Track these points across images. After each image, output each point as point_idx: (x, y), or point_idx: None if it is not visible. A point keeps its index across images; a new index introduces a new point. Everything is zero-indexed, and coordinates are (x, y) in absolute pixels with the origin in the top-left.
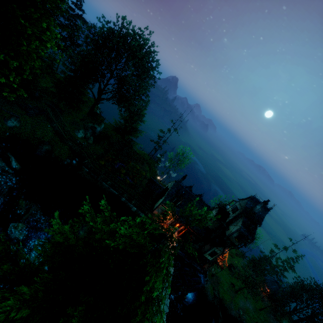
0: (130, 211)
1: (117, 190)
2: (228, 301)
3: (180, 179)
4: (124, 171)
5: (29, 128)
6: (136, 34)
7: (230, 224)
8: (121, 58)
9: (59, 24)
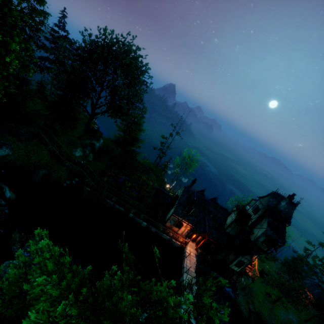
0: (140, 227)
1: (123, 205)
2: (266, 314)
3: (190, 185)
4: (129, 184)
5: (23, 154)
6: (120, 41)
7: (254, 227)
8: (109, 69)
9: (41, 46)
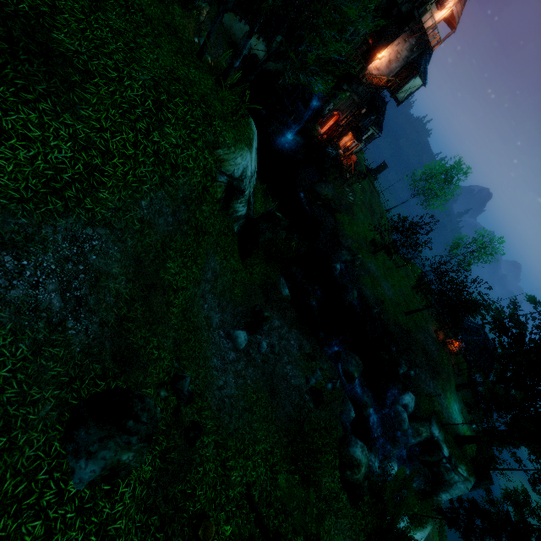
0: None
1: None
2: (347, 233)
3: None
4: None
5: None
6: None
7: None
8: None
9: None
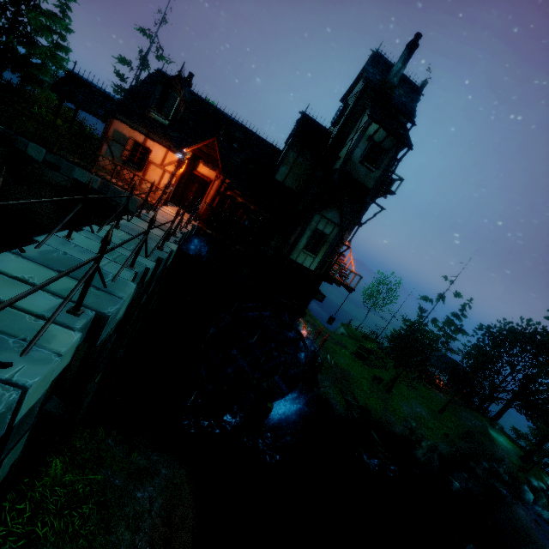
0: None
1: None
2: (379, 409)
3: None
4: None
5: None
6: None
7: (340, 149)
8: None
9: None
